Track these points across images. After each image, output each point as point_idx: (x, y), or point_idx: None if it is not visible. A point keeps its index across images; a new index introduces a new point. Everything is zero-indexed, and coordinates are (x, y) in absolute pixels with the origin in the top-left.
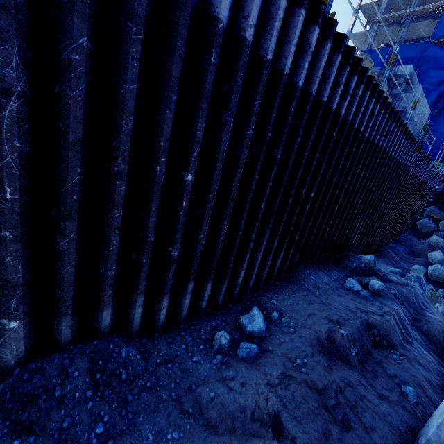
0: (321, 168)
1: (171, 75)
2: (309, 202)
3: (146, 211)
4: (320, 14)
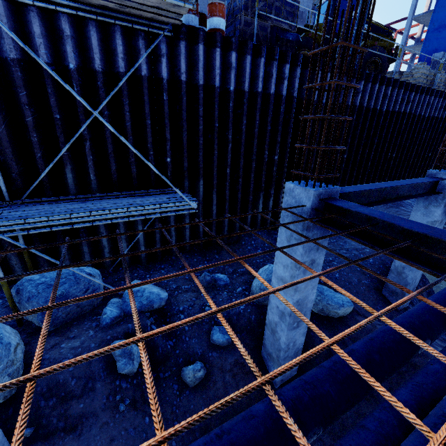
0: (398, 141)
1: (344, 127)
2: (392, 160)
3: (333, 169)
4: (391, 82)
